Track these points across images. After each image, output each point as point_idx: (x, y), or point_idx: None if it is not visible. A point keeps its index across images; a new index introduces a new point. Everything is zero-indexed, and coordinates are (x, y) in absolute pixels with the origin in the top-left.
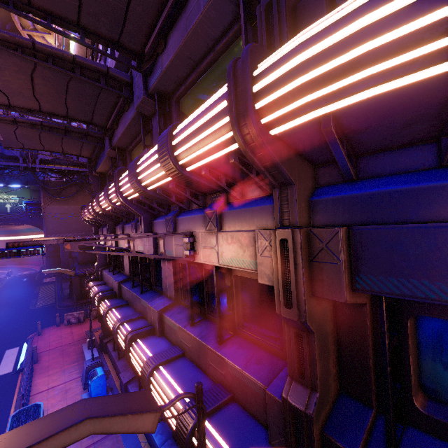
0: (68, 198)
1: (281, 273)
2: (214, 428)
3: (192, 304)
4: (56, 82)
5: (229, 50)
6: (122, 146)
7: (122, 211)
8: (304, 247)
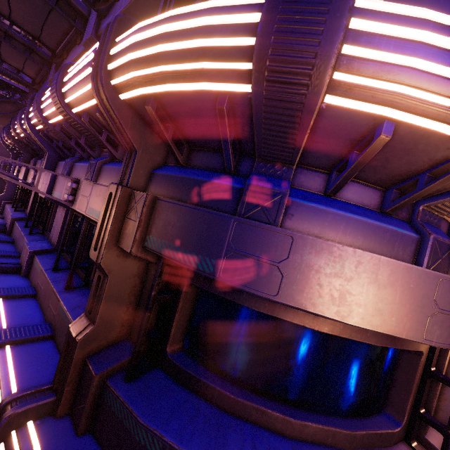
0: None
1: (101, 221)
2: (13, 353)
3: (62, 250)
4: None
5: None
6: None
7: (36, 142)
8: (122, 203)
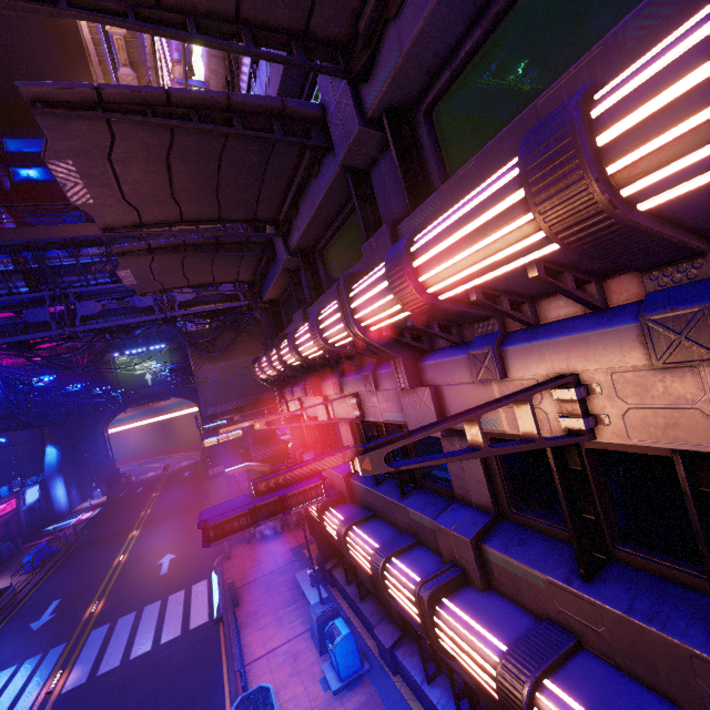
0: (224, 351)
1: None
2: None
3: (578, 531)
4: (203, 161)
5: None
6: (306, 246)
7: (344, 354)
8: None
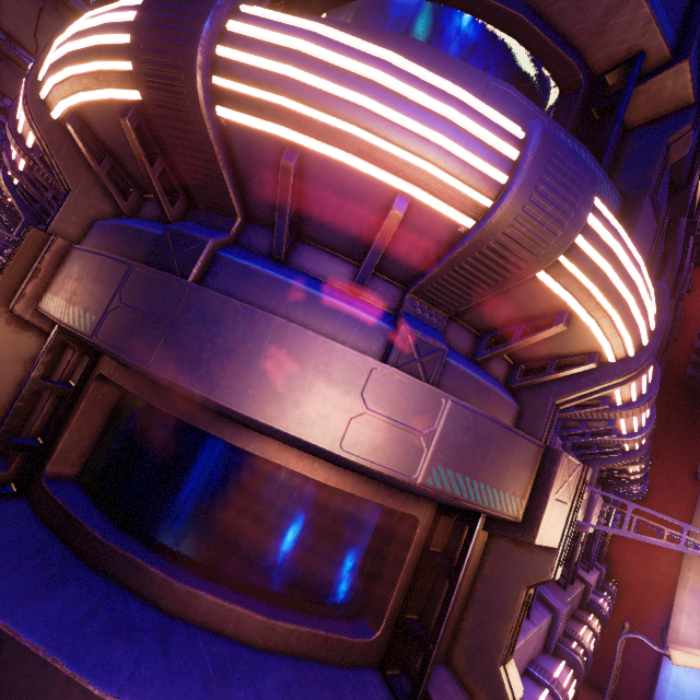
0: None
1: None
2: None
3: None
4: None
5: None
6: None
7: None
8: (28, 249)
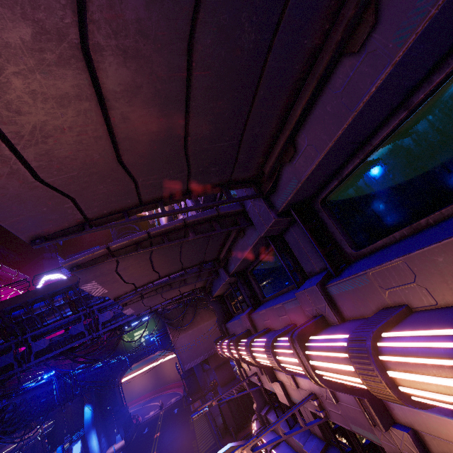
0: (190, 324)
1: None
2: None
3: None
4: (171, 251)
5: (445, 87)
6: (240, 270)
7: None
8: None
